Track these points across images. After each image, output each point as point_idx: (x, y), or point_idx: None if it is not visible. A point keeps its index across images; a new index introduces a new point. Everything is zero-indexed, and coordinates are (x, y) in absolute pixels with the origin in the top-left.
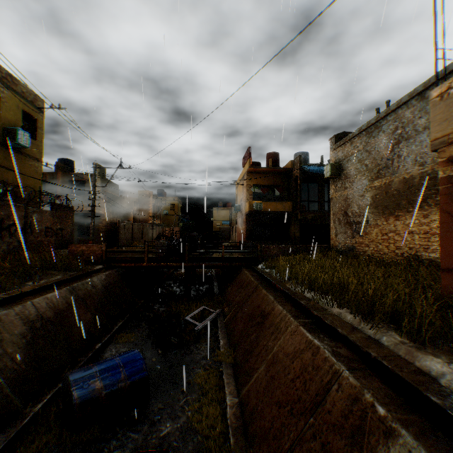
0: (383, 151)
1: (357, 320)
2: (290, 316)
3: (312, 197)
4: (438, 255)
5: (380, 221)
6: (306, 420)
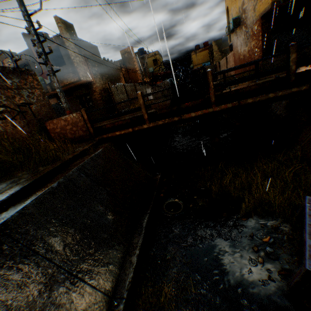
0: None
1: None
2: None
3: None
4: None
5: None
6: None
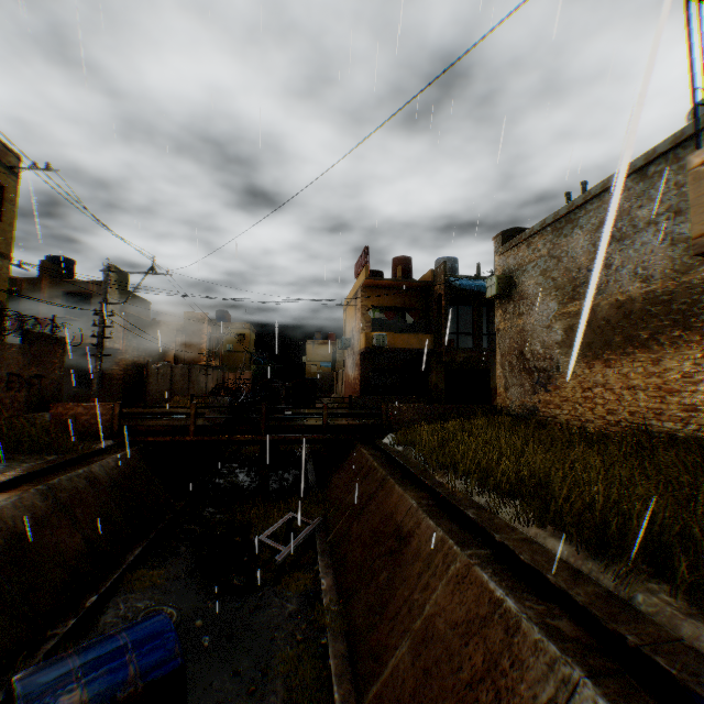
0: (582, 258)
1: (578, 554)
2: (452, 543)
3: (462, 326)
4: (679, 426)
5: (579, 369)
6: None
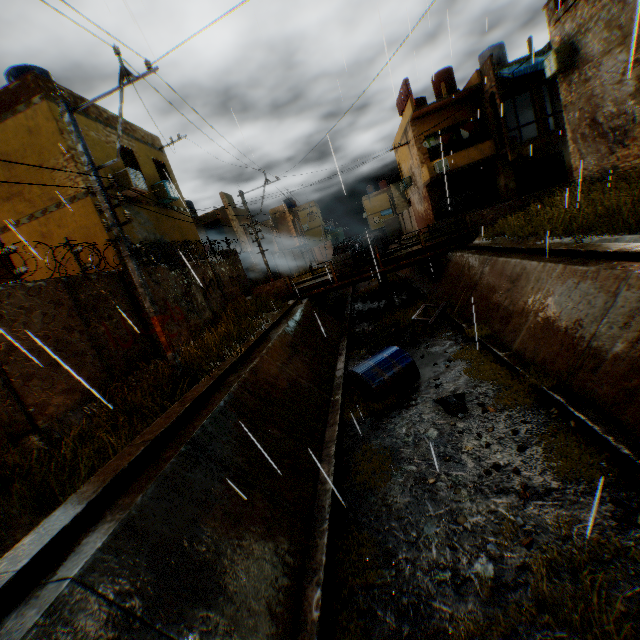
0: None
1: (637, 236)
2: (550, 264)
3: (521, 118)
4: None
5: None
6: (597, 324)
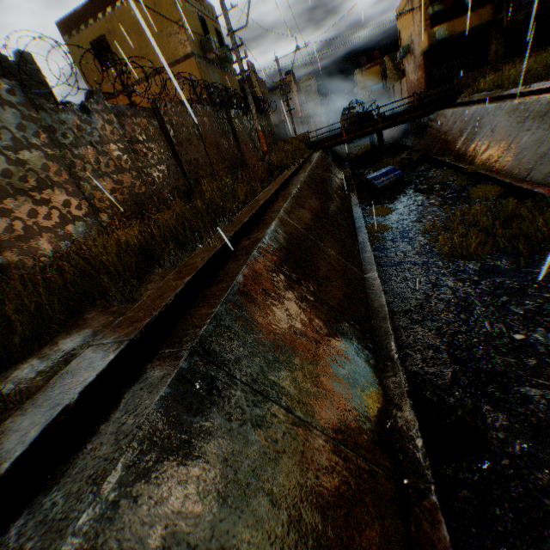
0: None
1: None
2: (503, 103)
3: None
4: None
5: None
6: (517, 131)
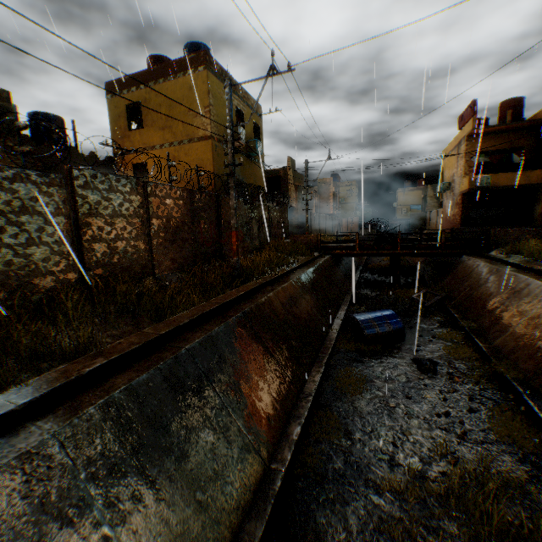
0: None
1: None
2: None
3: None
4: None
5: None
6: None
